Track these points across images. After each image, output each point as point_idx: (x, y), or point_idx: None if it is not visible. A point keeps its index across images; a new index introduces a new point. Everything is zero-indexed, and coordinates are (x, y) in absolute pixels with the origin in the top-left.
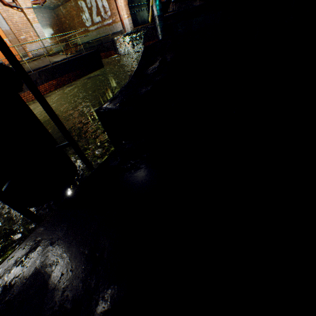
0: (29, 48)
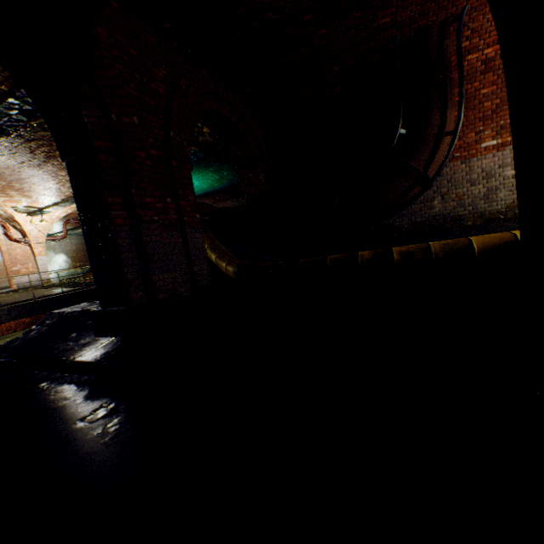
0: (19, 279)
